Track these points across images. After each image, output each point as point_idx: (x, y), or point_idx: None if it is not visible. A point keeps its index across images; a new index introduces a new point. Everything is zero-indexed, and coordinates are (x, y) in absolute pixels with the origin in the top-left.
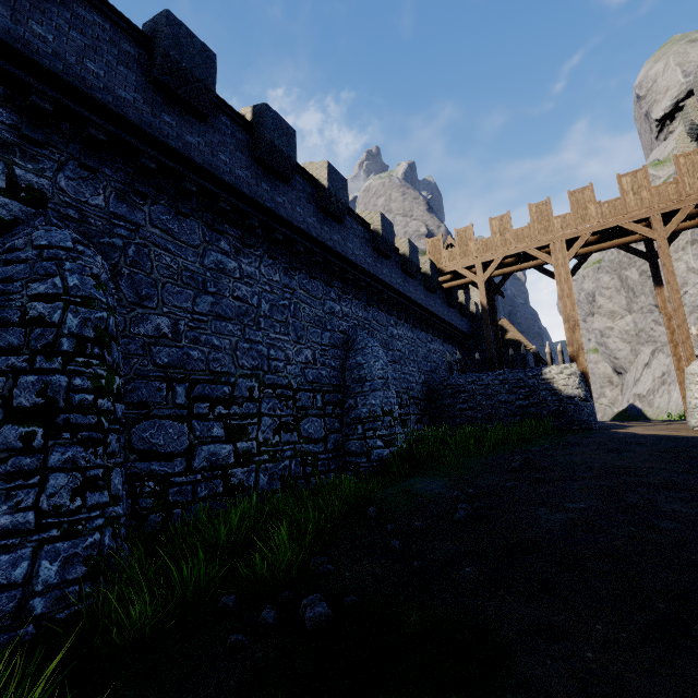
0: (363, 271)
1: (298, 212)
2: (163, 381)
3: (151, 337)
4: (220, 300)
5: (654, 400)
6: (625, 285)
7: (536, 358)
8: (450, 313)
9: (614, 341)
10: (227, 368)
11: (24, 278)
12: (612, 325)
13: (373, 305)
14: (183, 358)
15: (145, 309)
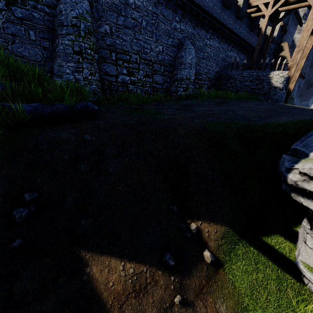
0: (196, 4)
1: None
2: (108, 50)
3: (104, 33)
4: (126, 19)
5: None
6: None
7: (271, 66)
8: (249, 35)
9: None
10: (128, 49)
11: (69, 9)
12: None
13: (198, 26)
14: (114, 43)
15: (101, 21)
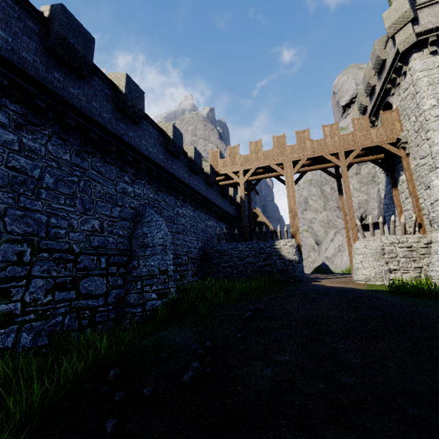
0: (155, 163)
1: (94, 106)
2: None
3: None
4: None
5: (335, 260)
6: (323, 194)
7: (271, 234)
8: (223, 202)
9: (316, 226)
10: None
11: None
12: (316, 216)
13: (163, 190)
14: None
15: None
